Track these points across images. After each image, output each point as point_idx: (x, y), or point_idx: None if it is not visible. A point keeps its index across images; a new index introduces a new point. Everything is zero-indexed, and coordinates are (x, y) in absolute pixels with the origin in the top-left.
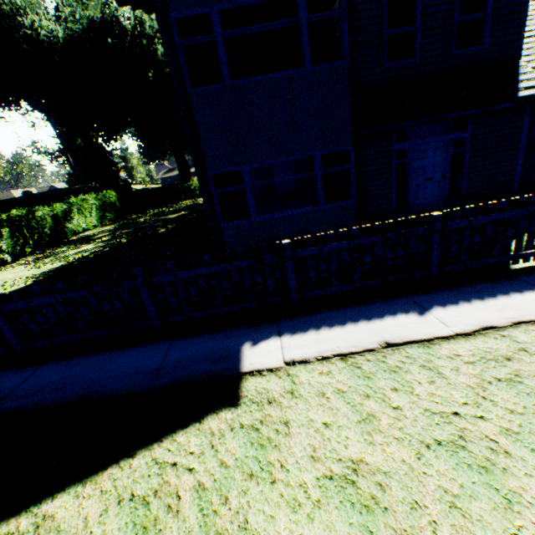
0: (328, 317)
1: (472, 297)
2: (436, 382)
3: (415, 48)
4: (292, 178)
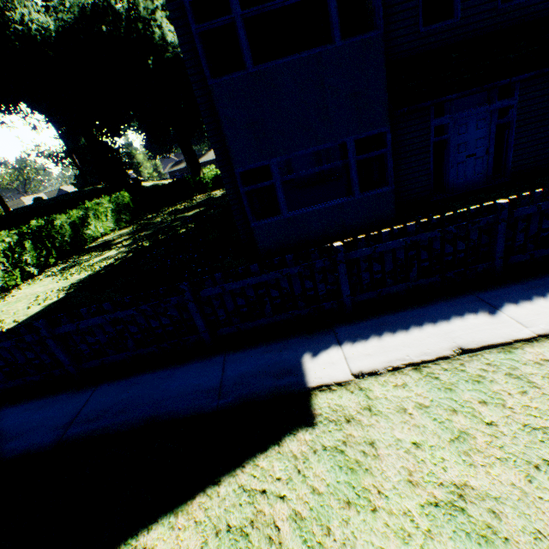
0: (388, 321)
1: (547, 290)
2: (529, 392)
3: (455, 6)
4: (324, 168)
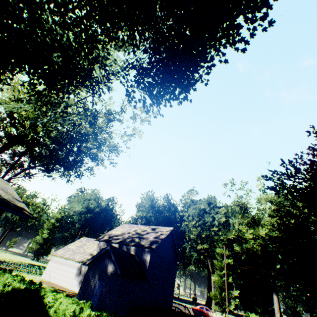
0: None
1: None
2: None
3: None
4: None
